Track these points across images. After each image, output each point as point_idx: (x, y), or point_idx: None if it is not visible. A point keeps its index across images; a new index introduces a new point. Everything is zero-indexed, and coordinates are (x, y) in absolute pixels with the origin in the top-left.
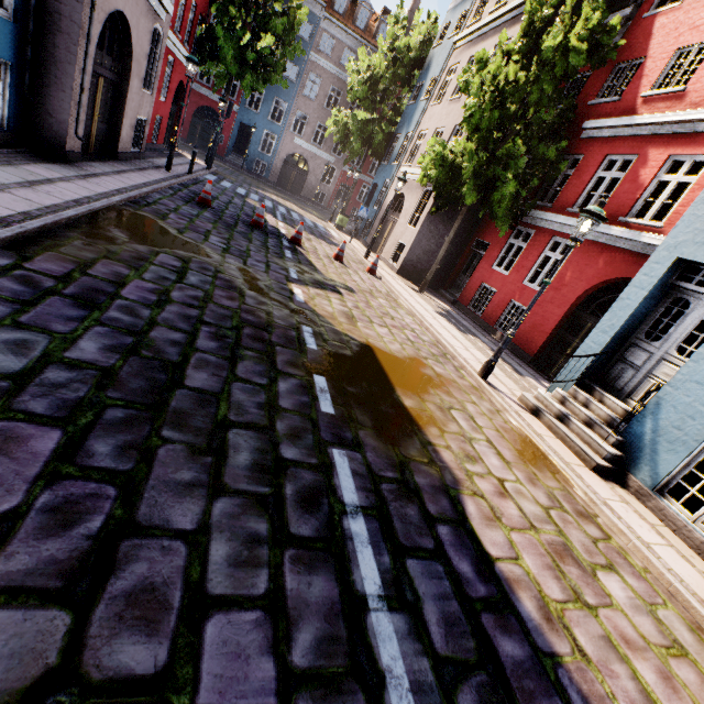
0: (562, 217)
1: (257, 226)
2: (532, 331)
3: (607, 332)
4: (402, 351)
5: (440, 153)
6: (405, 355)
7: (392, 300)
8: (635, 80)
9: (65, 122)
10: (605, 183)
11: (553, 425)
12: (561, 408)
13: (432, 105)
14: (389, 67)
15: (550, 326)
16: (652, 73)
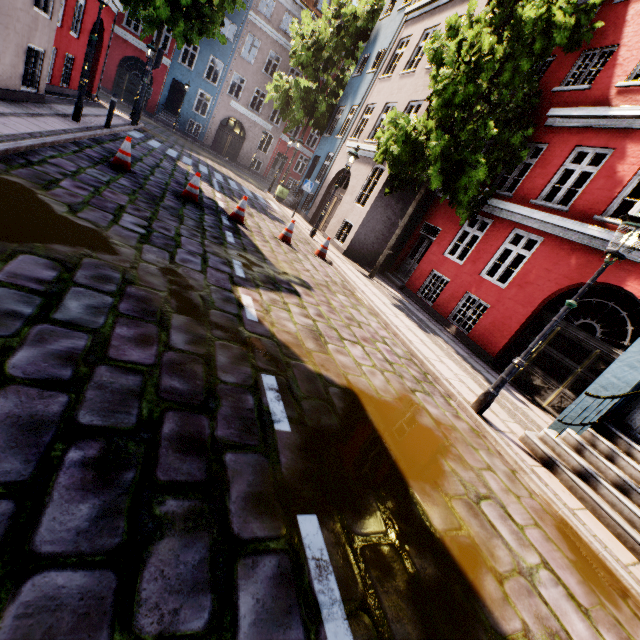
0: (527, 209)
1: (191, 198)
2: (493, 329)
3: (637, 368)
4: (387, 387)
5: (404, 129)
6: (393, 395)
7: (350, 294)
8: (607, 69)
9: None
10: (574, 176)
11: (578, 487)
12: (583, 462)
13: (381, 78)
14: (334, 35)
15: (514, 325)
16: (628, 62)
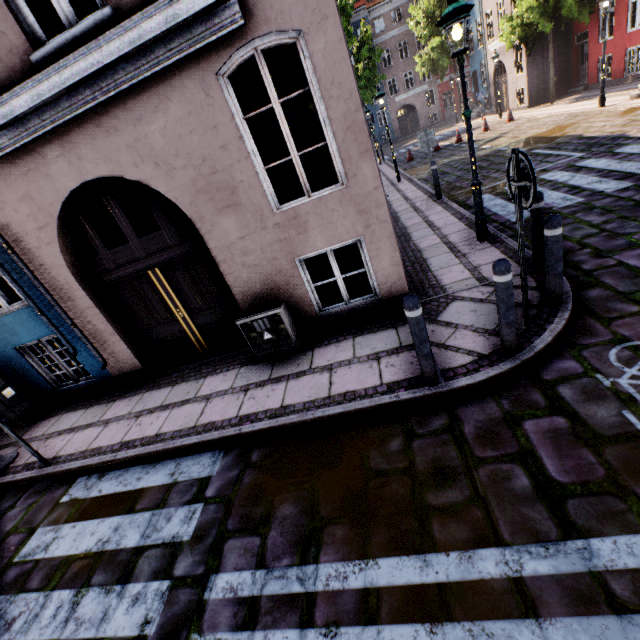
0: None
1: (438, 149)
2: None
3: None
4: (547, 129)
5: (511, 26)
6: (550, 129)
7: (532, 121)
8: None
9: None
10: None
11: None
12: None
13: None
14: None
15: None
16: None
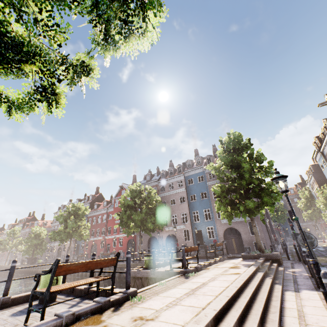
0: None
1: None
2: None
3: None
4: None
5: (323, 216)
6: None
7: None
8: None
9: (276, 241)
10: None
11: None
12: None
13: None
14: (306, 199)
15: None
16: None
